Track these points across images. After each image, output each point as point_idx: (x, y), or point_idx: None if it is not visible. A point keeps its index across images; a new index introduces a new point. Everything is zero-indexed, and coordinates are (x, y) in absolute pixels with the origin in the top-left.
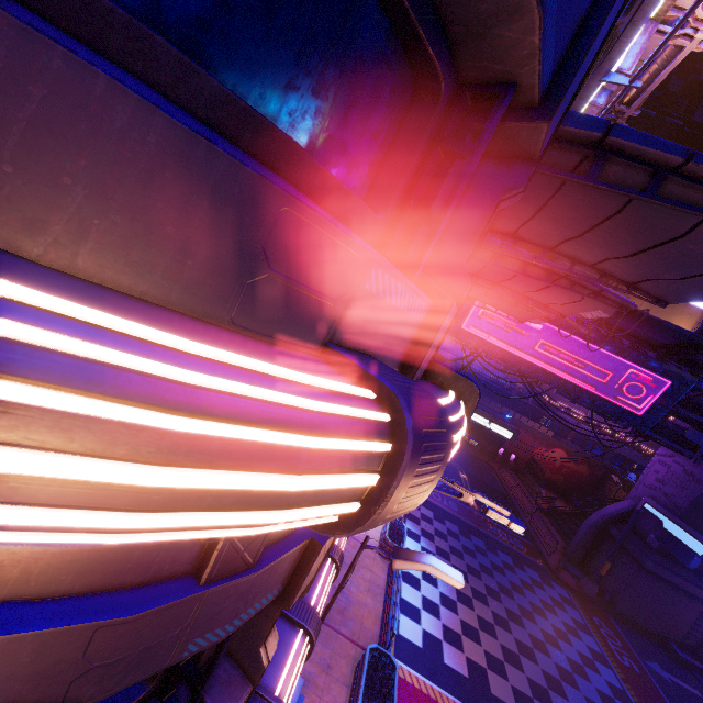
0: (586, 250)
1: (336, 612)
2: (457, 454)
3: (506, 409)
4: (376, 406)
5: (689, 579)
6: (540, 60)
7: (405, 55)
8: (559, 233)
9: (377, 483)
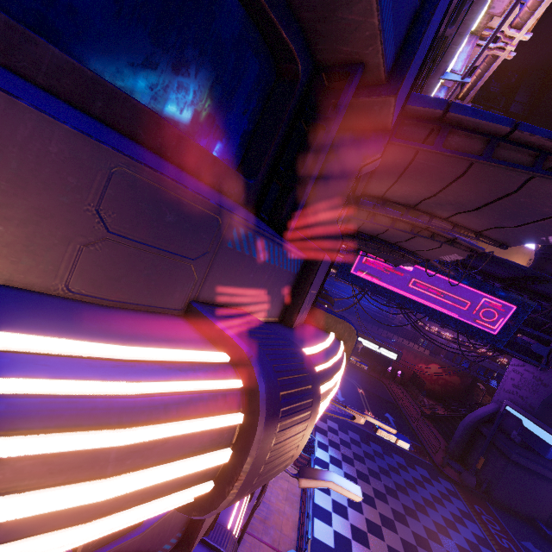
0: (440, 207)
1: (259, 522)
2: (355, 373)
3: (391, 334)
4: (227, 372)
5: (547, 467)
6: (382, 41)
7: (264, 40)
8: (417, 194)
9: (231, 458)
